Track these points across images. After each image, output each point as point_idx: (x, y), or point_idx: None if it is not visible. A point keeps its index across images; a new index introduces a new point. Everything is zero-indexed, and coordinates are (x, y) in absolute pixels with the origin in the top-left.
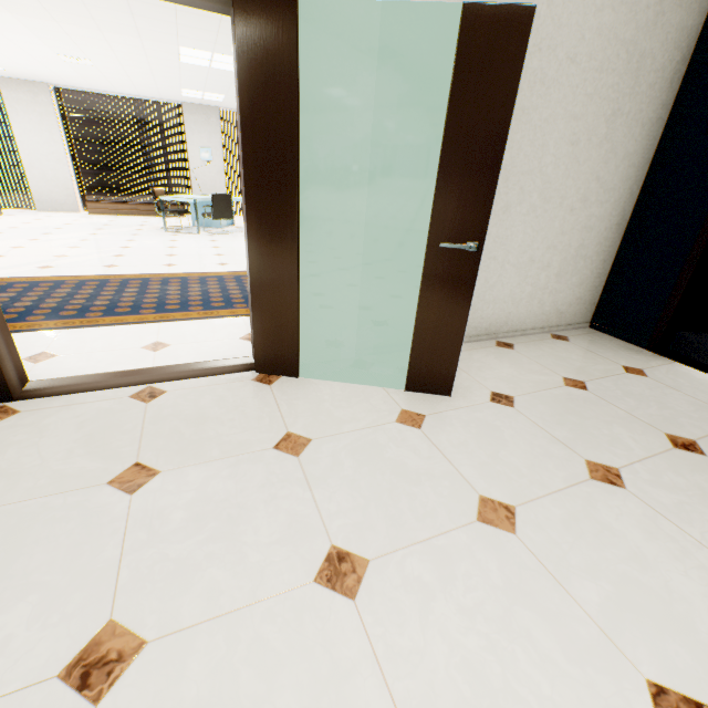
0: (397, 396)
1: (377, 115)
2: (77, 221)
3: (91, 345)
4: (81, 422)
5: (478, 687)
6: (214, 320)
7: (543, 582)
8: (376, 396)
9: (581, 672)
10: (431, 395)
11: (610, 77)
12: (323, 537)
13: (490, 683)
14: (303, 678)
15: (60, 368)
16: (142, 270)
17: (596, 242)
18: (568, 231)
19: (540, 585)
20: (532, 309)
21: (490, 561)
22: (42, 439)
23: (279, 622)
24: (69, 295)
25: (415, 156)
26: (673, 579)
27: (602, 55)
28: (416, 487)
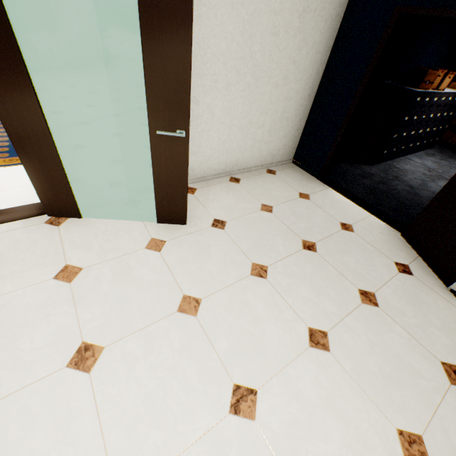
0: (151, 228)
1: (99, 6)
2: None
3: None
4: None
5: (148, 406)
6: (18, 167)
7: (202, 342)
8: (136, 229)
9: (204, 386)
10: (175, 225)
11: None
12: (78, 337)
13: (156, 402)
14: (50, 423)
15: None
16: None
17: (295, 108)
18: (275, 101)
19: (199, 345)
20: (254, 154)
21: (177, 335)
22: None
23: (39, 395)
24: None
25: None
26: (268, 329)
27: None
28: (146, 294)
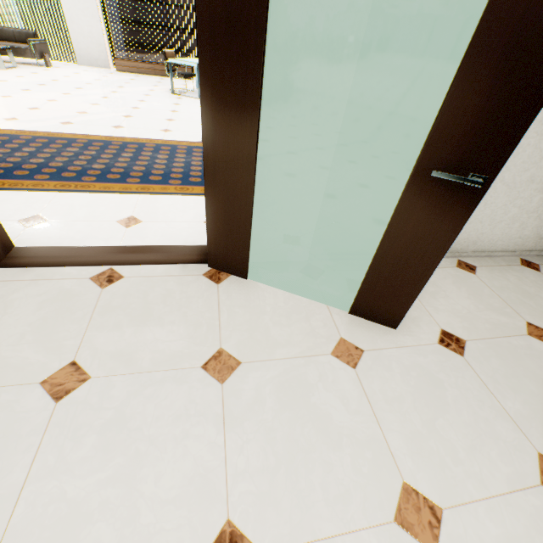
0: (339, 319)
1: None
2: (105, 78)
3: (76, 213)
4: (41, 301)
5: None
6: (187, 197)
7: None
8: (318, 315)
9: None
10: (375, 323)
11: None
12: (221, 505)
13: None
14: None
15: (43, 236)
16: (141, 134)
17: None
18: None
19: None
20: (509, 231)
21: None
22: (4, 317)
23: None
24: (75, 155)
25: (426, 33)
26: None
27: None
28: (335, 453)
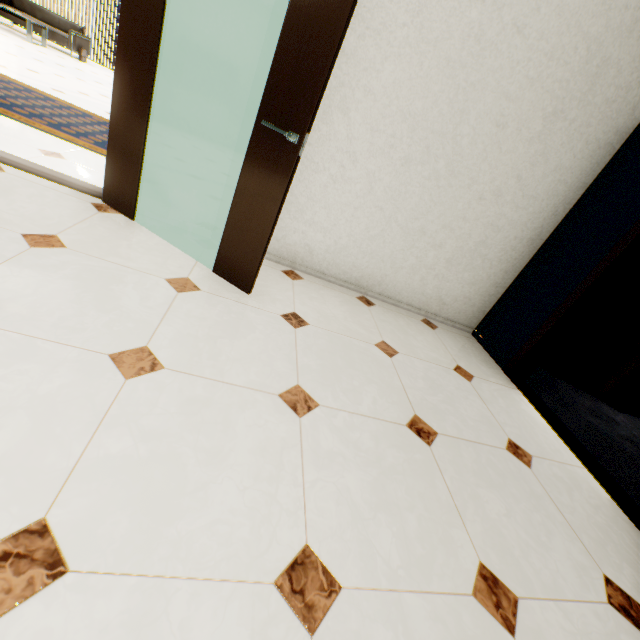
0: (199, 270)
1: None
2: None
3: (0, 129)
4: None
5: None
6: None
7: (86, 415)
8: (180, 261)
9: None
10: (233, 286)
11: (560, 70)
12: None
13: None
14: None
15: None
16: None
17: (502, 247)
18: (471, 220)
19: (78, 414)
20: (412, 283)
21: (64, 378)
22: None
23: None
24: (42, 106)
25: None
26: (223, 484)
27: (557, 40)
28: (97, 312)
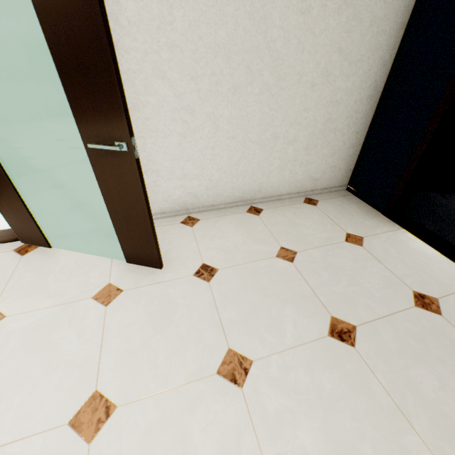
0: (116, 268)
1: None
2: None
3: None
4: None
5: None
6: None
7: None
8: (99, 268)
9: None
10: (147, 267)
11: None
12: None
13: None
14: None
15: None
16: None
17: (346, 116)
18: (312, 107)
19: None
20: (285, 178)
21: None
22: None
23: None
24: None
25: None
26: None
27: None
28: (47, 377)
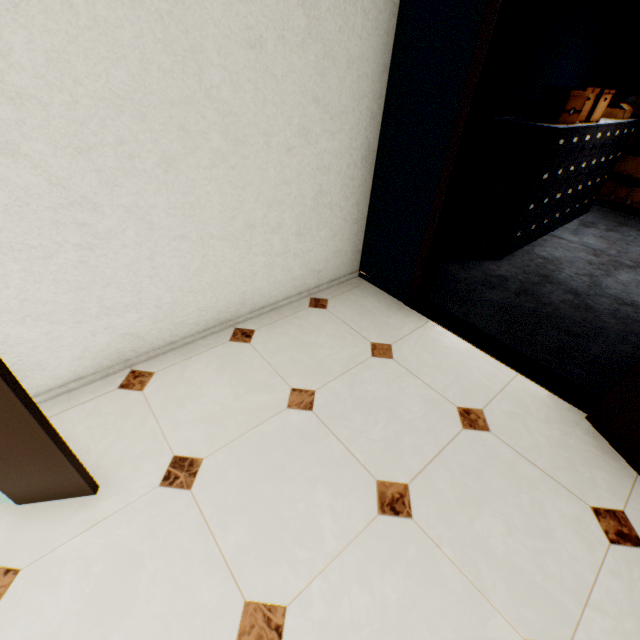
0: None
1: None
2: None
3: None
4: None
5: None
6: None
7: None
8: None
9: None
10: (65, 500)
11: None
12: None
13: None
14: None
15: None
16: None
17: (341, 185)
18: (294, 178)
19: None
20: (277, 279)
21: None
22: None
23: None
24: None
25: None
26: None
27: None
28: None
